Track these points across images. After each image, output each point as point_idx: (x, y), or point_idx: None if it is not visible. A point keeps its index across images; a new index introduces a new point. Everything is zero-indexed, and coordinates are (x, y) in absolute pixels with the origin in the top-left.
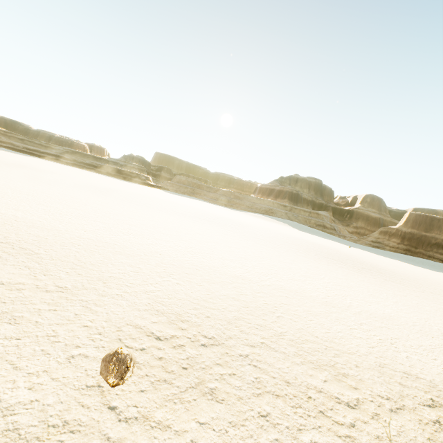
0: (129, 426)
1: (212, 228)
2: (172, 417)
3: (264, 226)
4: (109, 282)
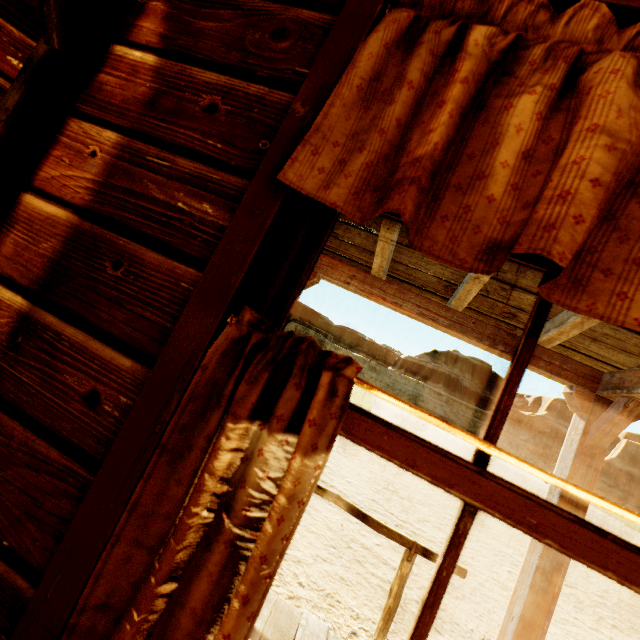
0: (597, 633)
1: None
2: (612, 635)
3: (426, 424)
4: (433, 499)
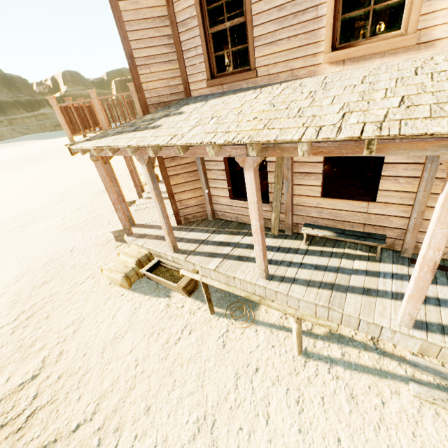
0: None
1: (57, 160)
2: None
3: (41, 149)
4: None
